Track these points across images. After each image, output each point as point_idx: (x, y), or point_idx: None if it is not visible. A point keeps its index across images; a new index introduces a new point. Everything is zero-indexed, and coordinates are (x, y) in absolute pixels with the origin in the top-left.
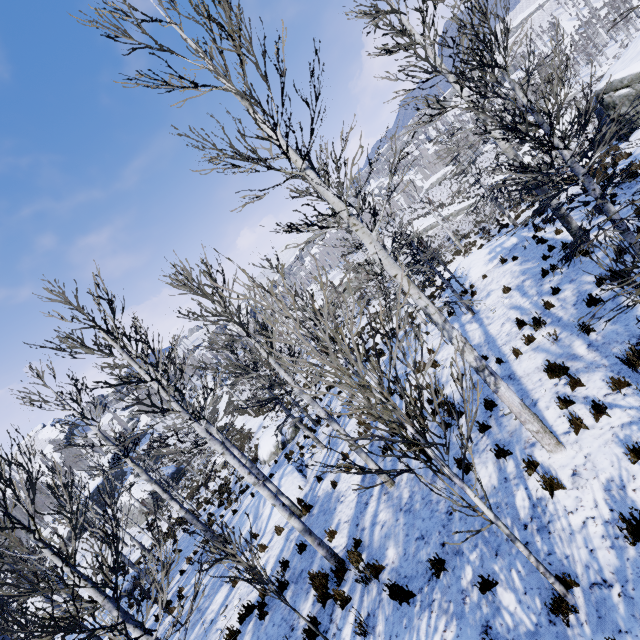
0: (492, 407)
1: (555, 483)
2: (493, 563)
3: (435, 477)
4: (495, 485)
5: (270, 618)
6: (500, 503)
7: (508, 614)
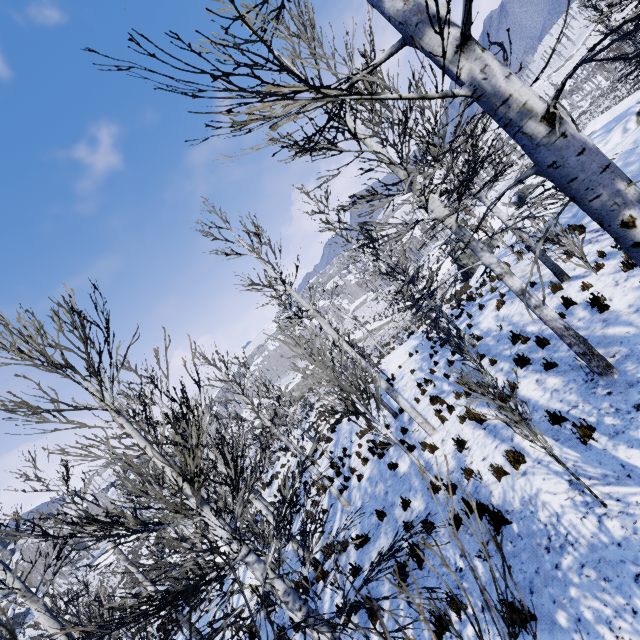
0: (406, 432)
1: (433, 446)
2: (409, 495)
3: (377, 483)
4: (409, 466)
5: (262, 633)
6: (411, 471)
7: (416, 510)
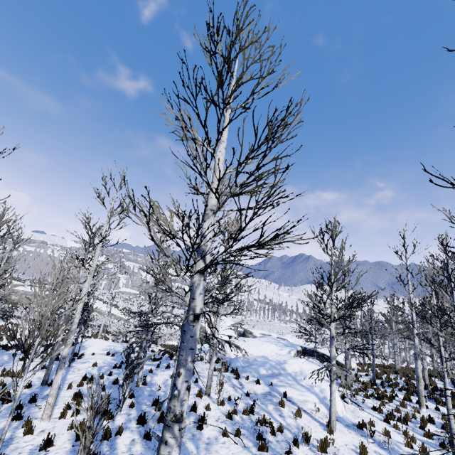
0: (33, 402)
1: (32, 429)
2: None
3: None
4: None
5: None
6: None
7: None
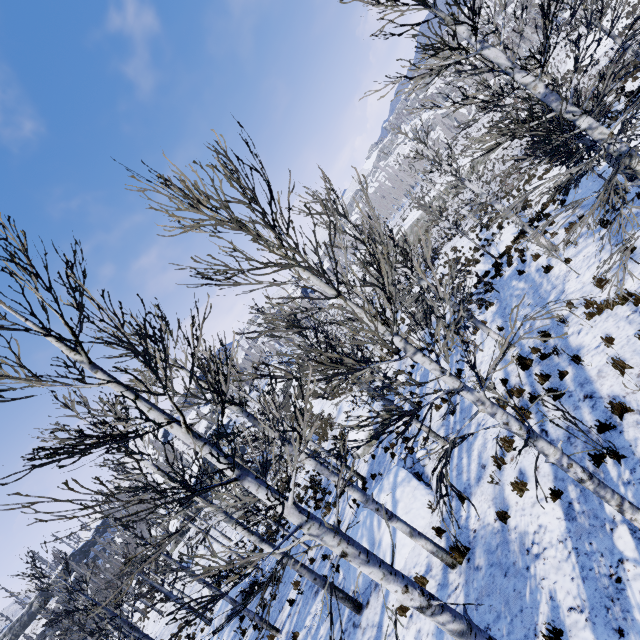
0: None
1: None
2: None
3: None
4: None
5: None
6: None
7: None
